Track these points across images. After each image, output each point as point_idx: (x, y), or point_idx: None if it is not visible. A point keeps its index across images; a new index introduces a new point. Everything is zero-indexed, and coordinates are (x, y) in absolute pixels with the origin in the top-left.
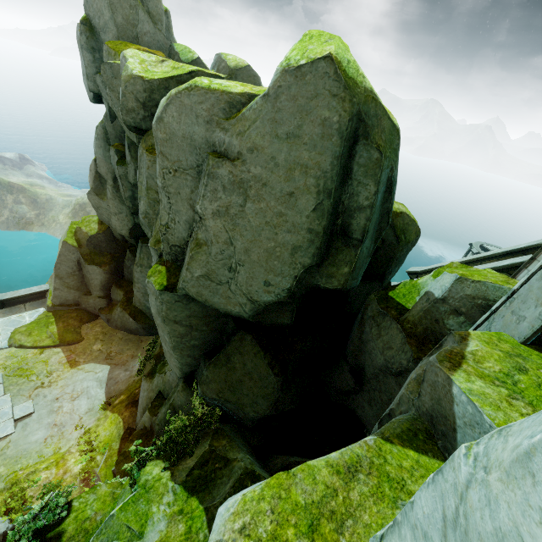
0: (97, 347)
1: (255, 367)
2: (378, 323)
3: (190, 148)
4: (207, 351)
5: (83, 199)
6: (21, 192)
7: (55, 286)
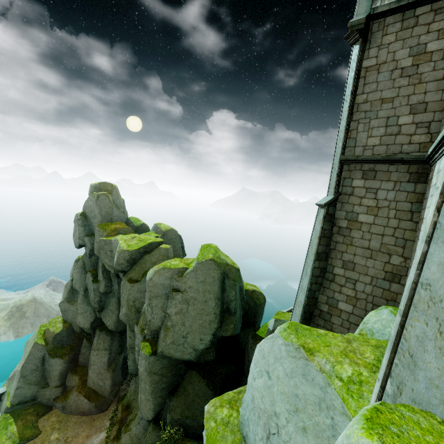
0: (55, 436)
1: (200, 389)
2: (254, 349)
3: (163, 288)
4: (170, 390)
5: (21, 301)
6: None
7: (18, 385)
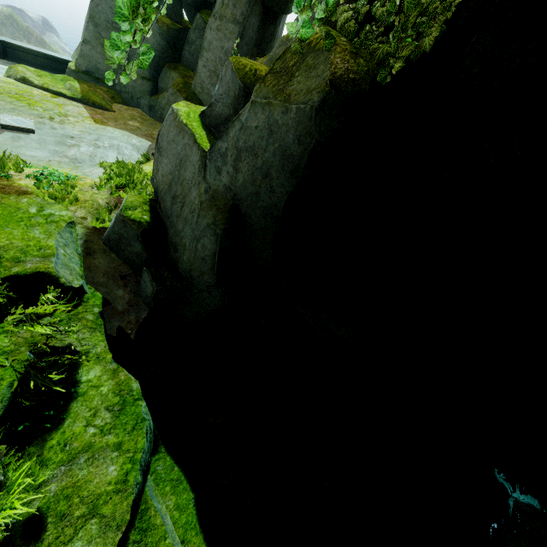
0: (134, 124)
1: None
2: None
3: None
4: None
5: None
6: (40, 44)
7: (85, 36)
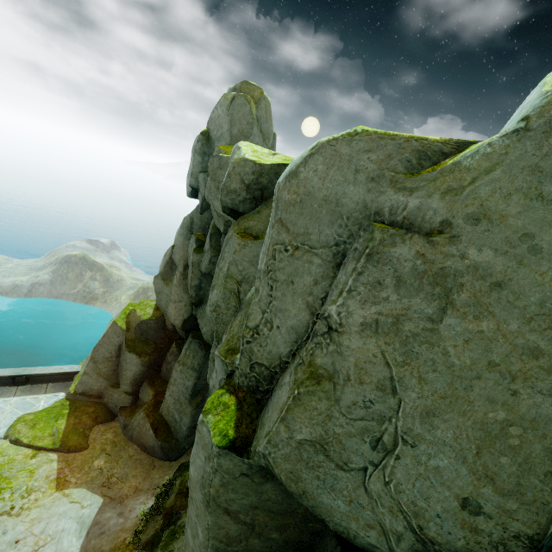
0: (99, 463)
1: None
2: None
3: (330, 216)
4: None
5: (148, 284)
6: (100, 270)
7: (86, 370)
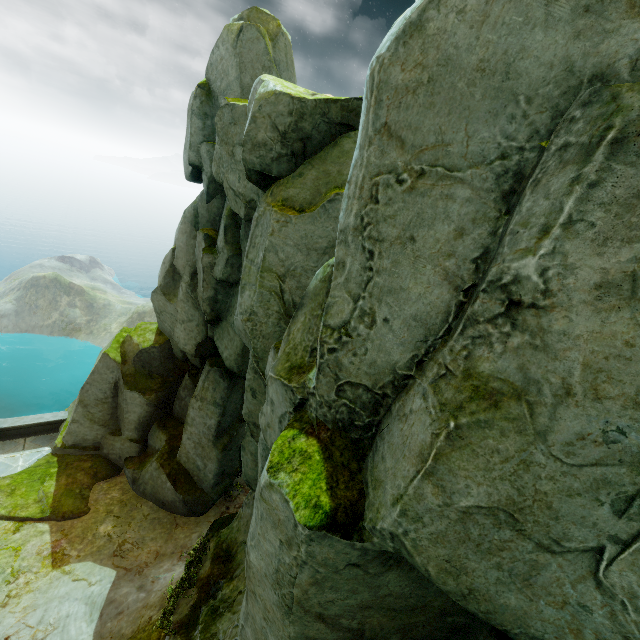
0: (106, 529)
1: None
2: None
3: (491, 102)
4: None
5: (144, 308)
6: (79, 295)
7: (74, 417)
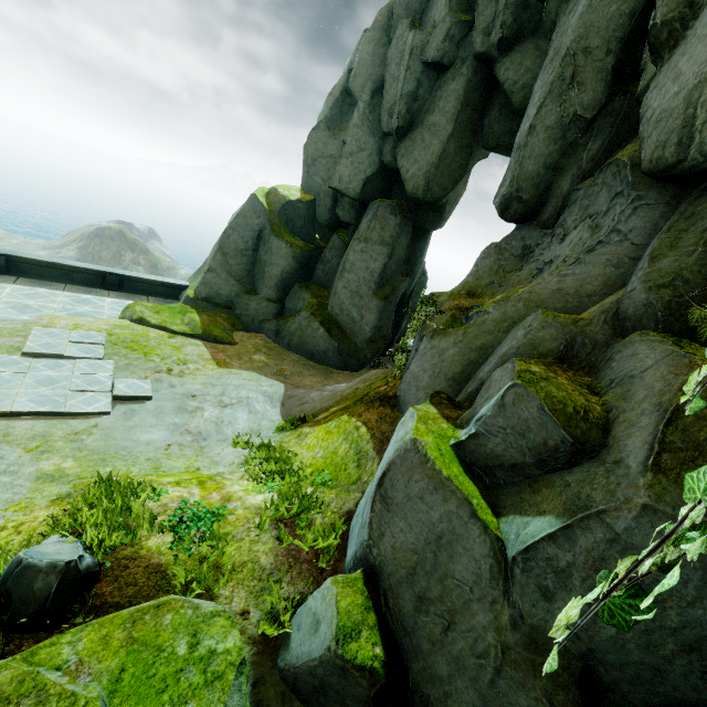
0: (260, 358)
1: None
2: None
3: None
4: None
5: None
6: (143, 253)
7: (211, 265)
